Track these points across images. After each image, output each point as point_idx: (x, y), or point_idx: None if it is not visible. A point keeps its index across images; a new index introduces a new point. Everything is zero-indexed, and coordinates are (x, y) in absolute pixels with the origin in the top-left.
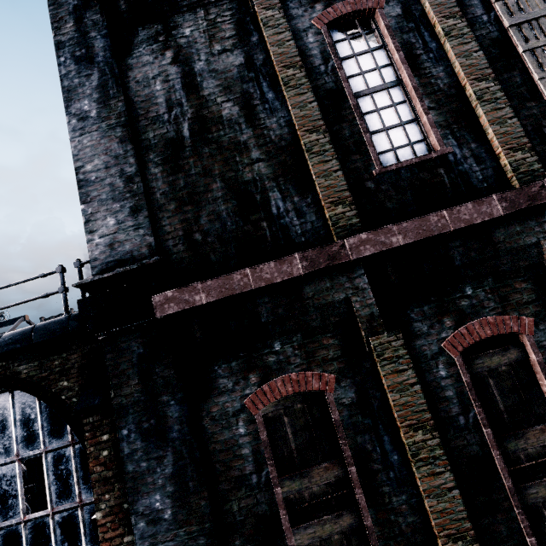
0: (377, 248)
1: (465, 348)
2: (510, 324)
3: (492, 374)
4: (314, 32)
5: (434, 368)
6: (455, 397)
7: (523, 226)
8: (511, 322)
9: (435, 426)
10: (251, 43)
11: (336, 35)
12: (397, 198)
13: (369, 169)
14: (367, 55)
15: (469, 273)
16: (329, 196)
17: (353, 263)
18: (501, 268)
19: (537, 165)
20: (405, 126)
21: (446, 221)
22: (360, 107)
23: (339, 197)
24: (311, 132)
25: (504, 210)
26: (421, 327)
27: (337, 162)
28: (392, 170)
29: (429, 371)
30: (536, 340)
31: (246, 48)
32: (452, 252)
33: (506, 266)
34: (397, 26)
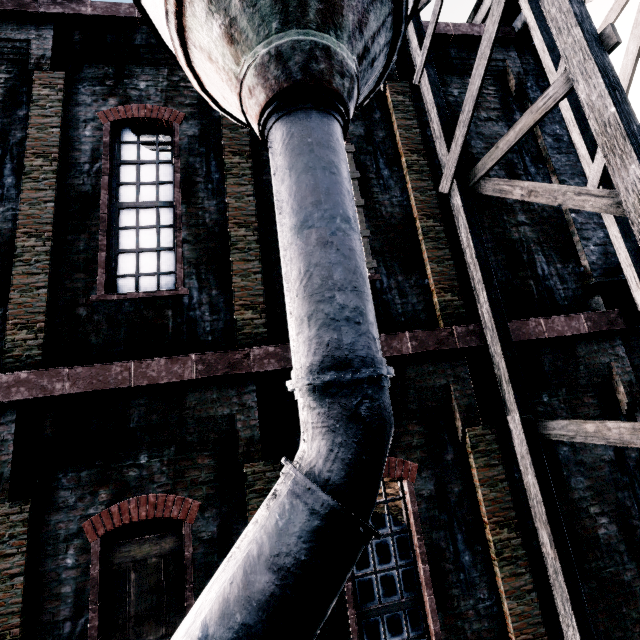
0: (33, 393)
1: (108, 531)
2: (172, 507)
3: (138, 566)
4: (95, 126)
5: (62, 554)
6: (72, 594)
7: (221, 394)
8: (174, 504)
9: (19, 636)
10: (15, 116)
11: (128, 135)
12: (107, 333)
13: (90, 293)
14: (152, 166)
15: (147, 438)
16: (17, 316)
17: (19, 403)
18: (187, 437)
19: (262, 328)
20: (162, 253)
21: (129, 374)
22: (118, 220)
23: (30, 320)
24: (31, 236)
25: (198, 373)
26: (68, 497)
27: (46, 278)
28: (113, 300)
29: (54, 557)
30: (195, 530)
31: (7, 120)
32: (132, 410)
33: (194, 436)
34: (187, 147)
